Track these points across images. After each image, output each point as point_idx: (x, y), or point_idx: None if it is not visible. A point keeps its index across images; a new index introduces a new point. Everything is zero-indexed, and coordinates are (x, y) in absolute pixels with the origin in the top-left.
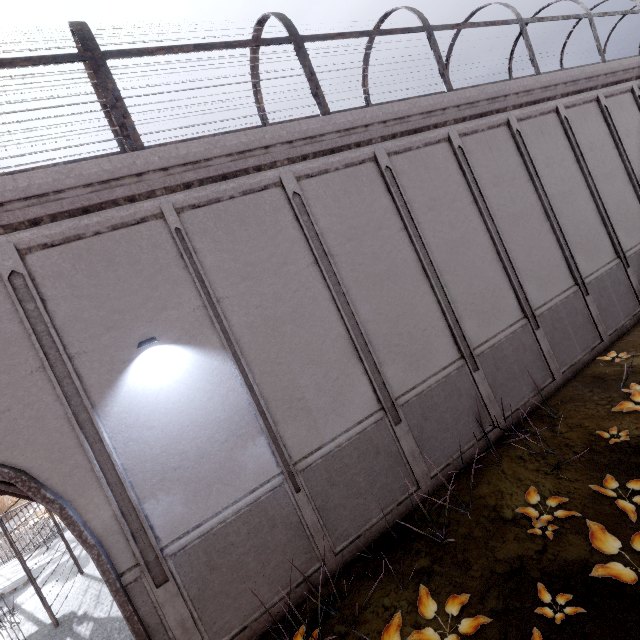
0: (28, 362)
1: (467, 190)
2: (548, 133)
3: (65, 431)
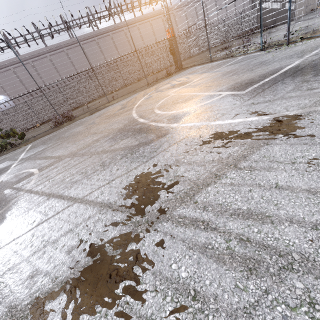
0: None
1: (53, 67)
2: (77, 52)
3: None
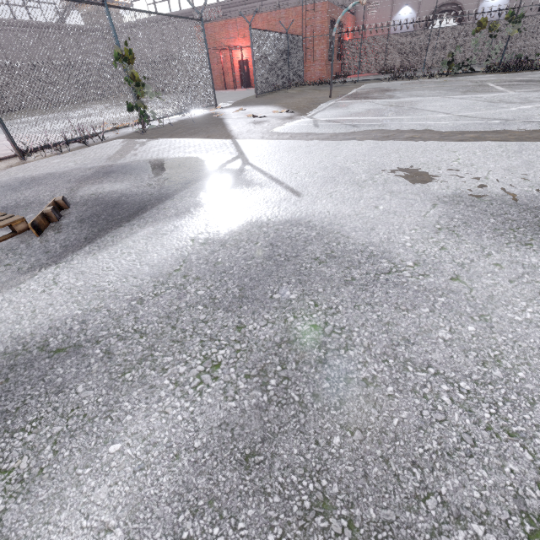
0: None
1: None
2: None
3: (474, 5)
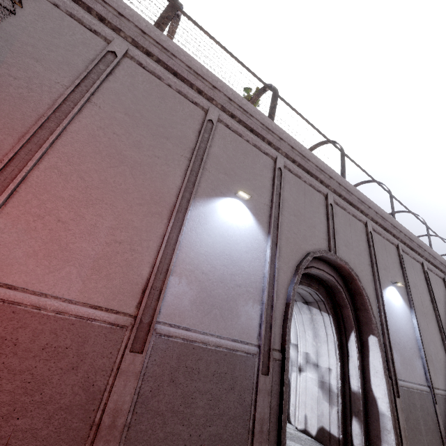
0: (367, 260)
1: None
2: None
3: (373, 293)
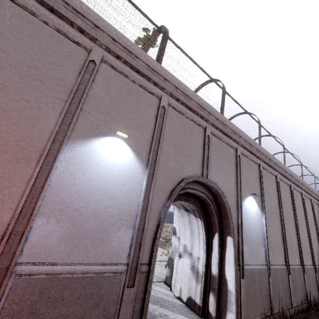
0: (234, 178)
1: (303, 211)
2: (317, 210)
3: (235, 204)
